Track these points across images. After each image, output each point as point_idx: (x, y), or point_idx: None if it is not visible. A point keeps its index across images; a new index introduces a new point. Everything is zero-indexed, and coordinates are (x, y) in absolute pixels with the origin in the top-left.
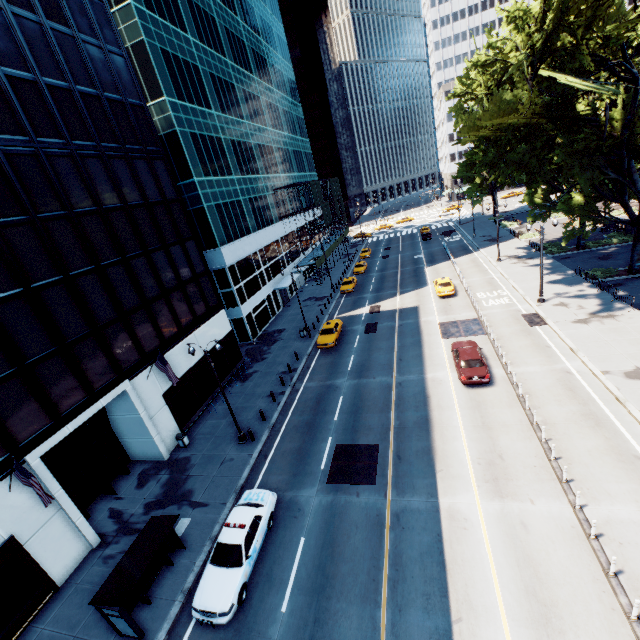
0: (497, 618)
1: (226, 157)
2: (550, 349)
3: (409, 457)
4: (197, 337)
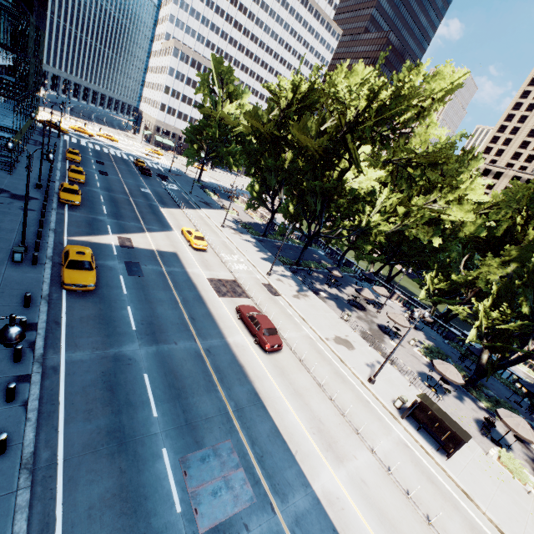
0: None
1: None
2: (293, 317)
3: (266, 446)
4: None
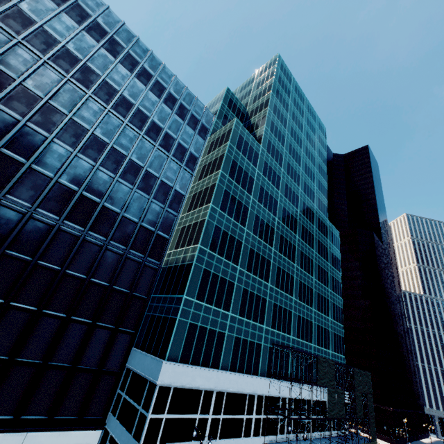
0: None
1: (231, 296)
2: None
3: None
4: (26, 442)
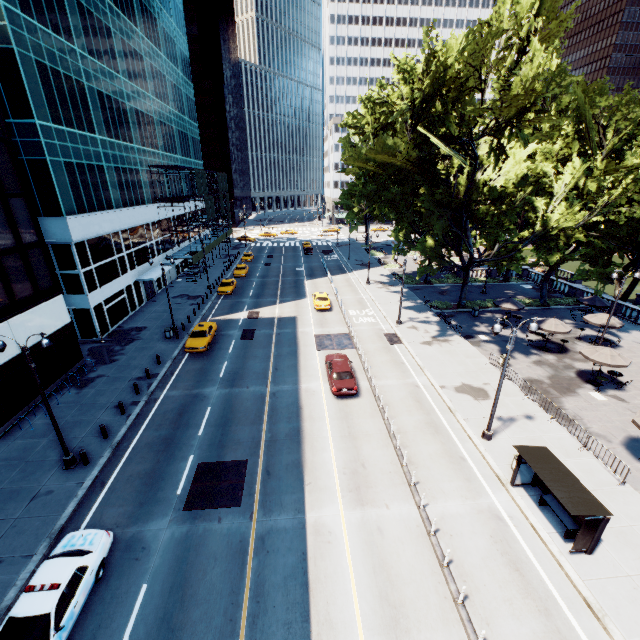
0: (355, 632)
1: (88, 109)
2: (404, 365)
3: (279, 472)
4: (13, 327)
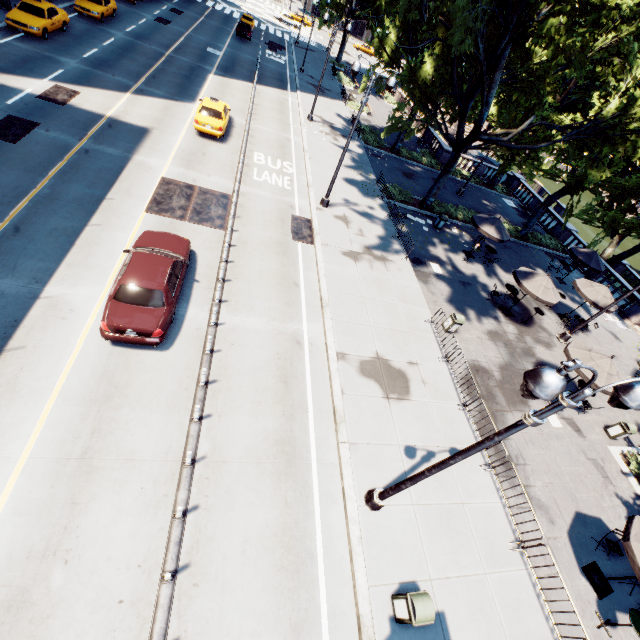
0: None
1: None
2: (297, 290)
3: None
4: None
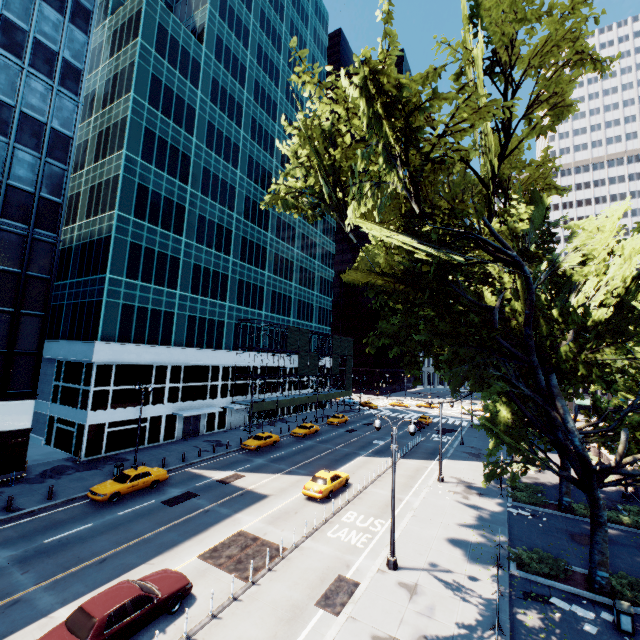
0: None
1: (177, 274)
2: None
3: None
4: None
